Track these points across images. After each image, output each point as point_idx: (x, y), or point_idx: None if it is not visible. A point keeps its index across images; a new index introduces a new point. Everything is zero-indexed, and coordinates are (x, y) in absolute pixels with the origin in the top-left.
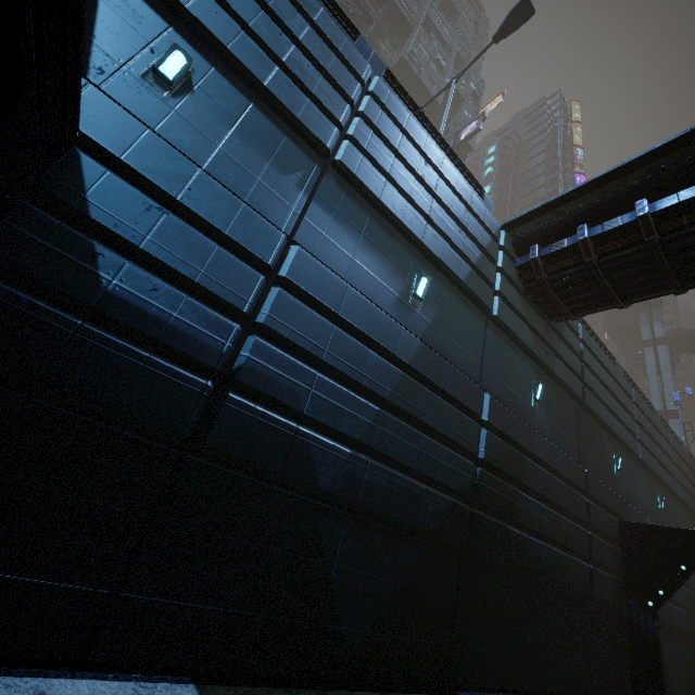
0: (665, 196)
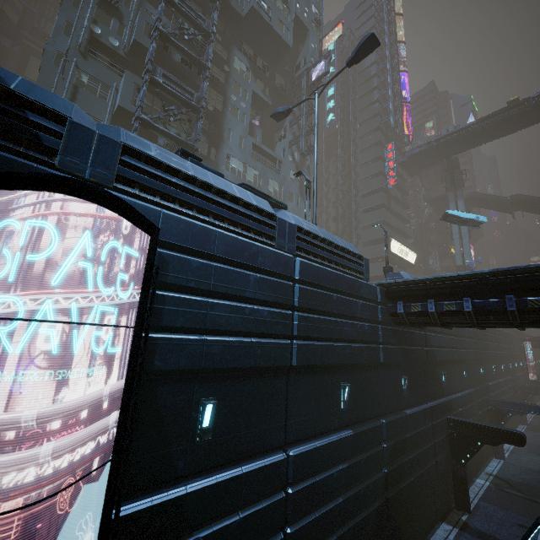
0: (480, 295)
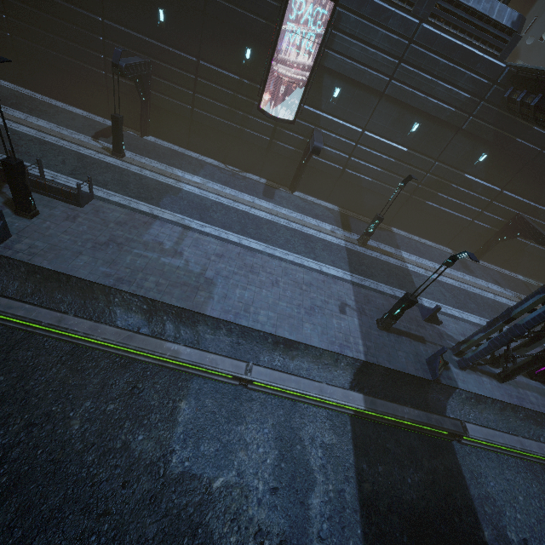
0: None
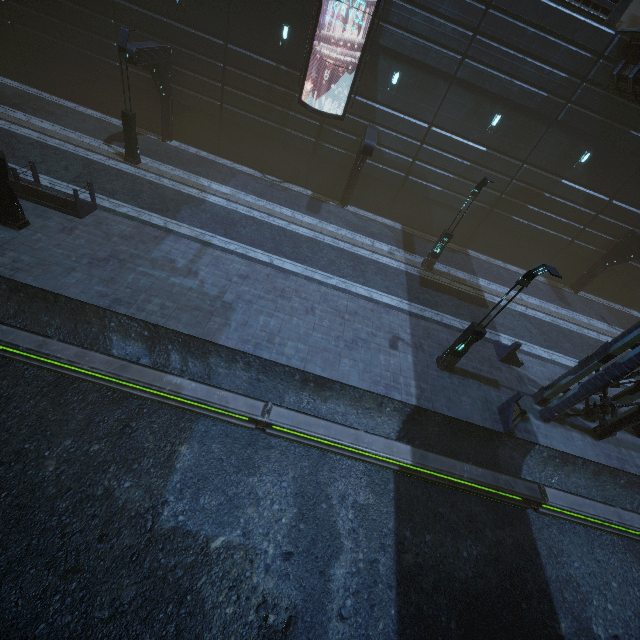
0: None
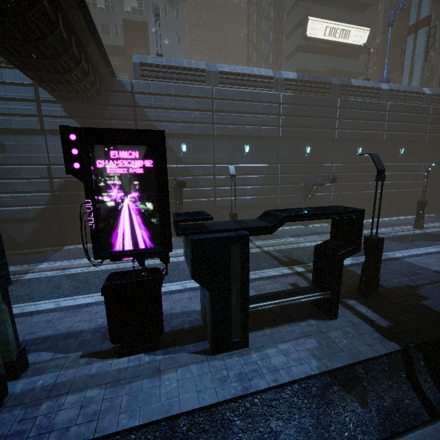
0: None
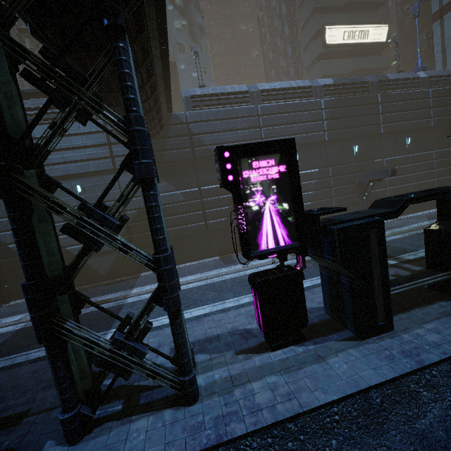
0: None
